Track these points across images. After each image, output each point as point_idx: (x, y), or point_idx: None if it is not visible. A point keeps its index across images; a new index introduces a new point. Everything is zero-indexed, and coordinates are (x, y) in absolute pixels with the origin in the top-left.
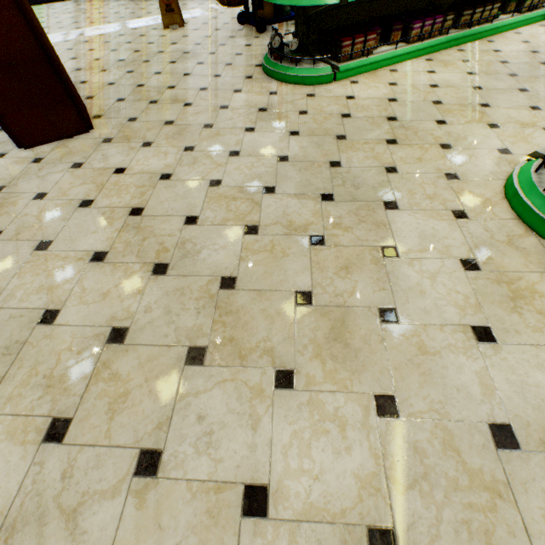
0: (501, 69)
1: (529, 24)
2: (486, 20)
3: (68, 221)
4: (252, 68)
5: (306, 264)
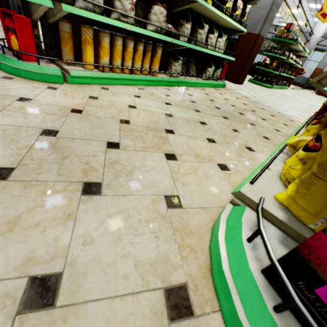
0: (295, 94)
1: (286, 89)
2: (282, 86)
3: (274, 97)
4: (247, 82)
5: (315, 108)
